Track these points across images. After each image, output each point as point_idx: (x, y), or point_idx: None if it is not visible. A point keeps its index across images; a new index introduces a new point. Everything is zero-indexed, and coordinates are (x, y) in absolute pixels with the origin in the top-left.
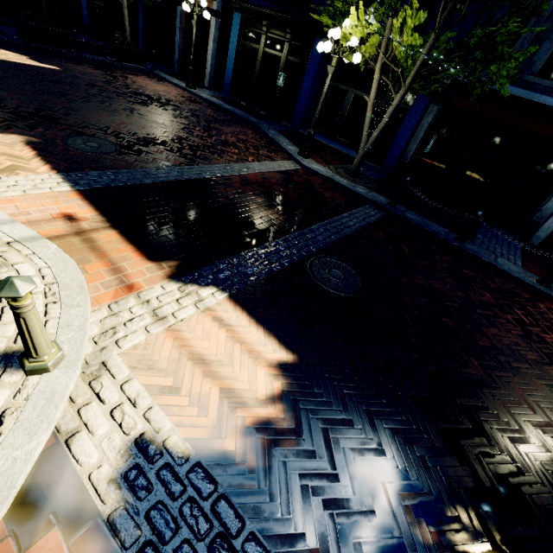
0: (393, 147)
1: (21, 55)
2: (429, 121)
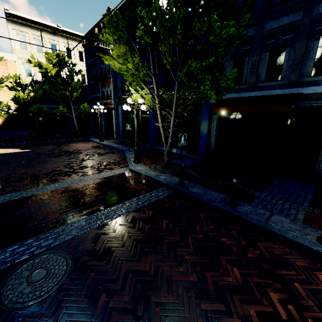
0: (200, 143)
1: (17, 149)
2: (216, 124)
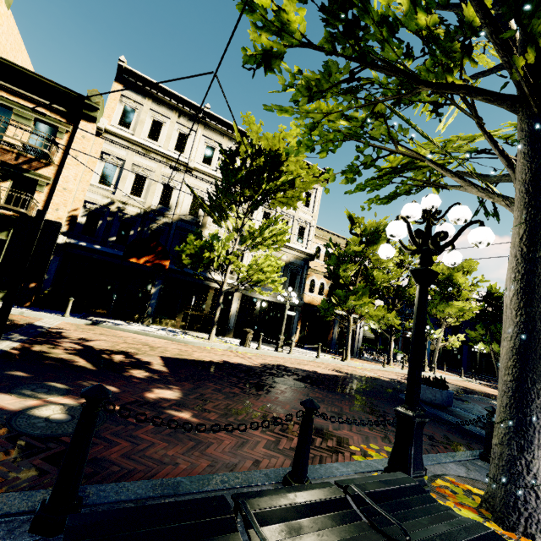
0: None
1: None
2: None
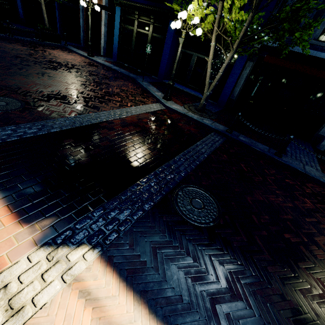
0: (225, 90)
1: None
2: (247, 72)
